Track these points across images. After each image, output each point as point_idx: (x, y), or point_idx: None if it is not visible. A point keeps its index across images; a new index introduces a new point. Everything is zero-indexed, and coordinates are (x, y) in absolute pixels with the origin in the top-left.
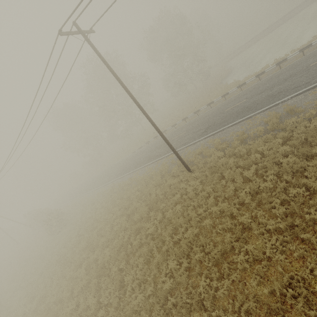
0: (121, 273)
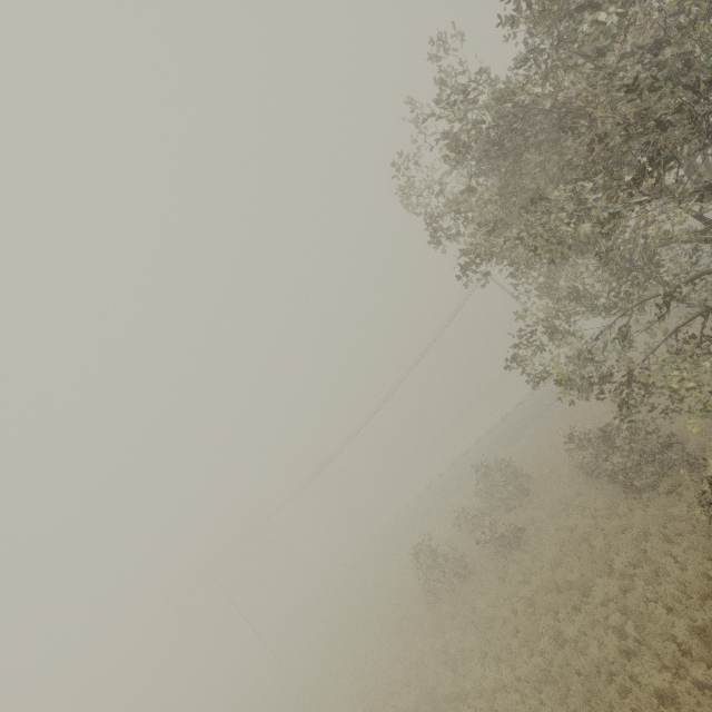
0: None
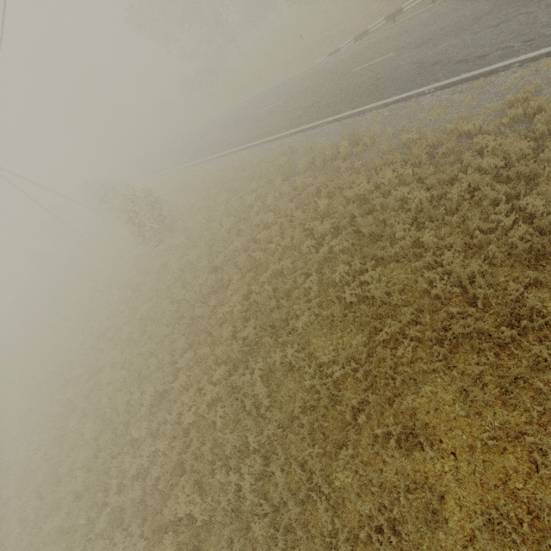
0: (412, 463)
